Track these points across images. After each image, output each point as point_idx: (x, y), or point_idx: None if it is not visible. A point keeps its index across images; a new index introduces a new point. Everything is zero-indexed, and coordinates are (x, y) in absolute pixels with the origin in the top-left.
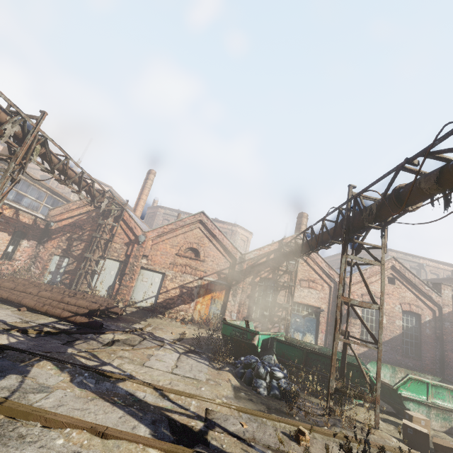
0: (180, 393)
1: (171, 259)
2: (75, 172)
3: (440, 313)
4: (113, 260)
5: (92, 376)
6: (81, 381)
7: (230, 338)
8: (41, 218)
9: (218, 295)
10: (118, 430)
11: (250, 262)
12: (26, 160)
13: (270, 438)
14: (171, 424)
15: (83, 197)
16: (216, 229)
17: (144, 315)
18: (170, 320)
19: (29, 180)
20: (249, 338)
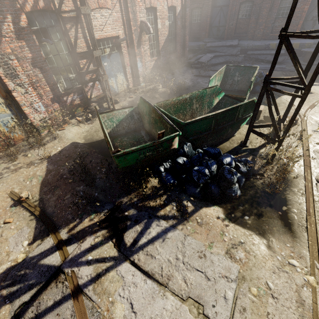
0: None
1: None
2: None
3: (185, 0)
4: None
5: None
6: None
7: (136, 164)
8: None
9: None
10: None
11: None
12: None
13: None
14: None
15: None
16: None
17: None
18: None
19: None
20: (167, 148)
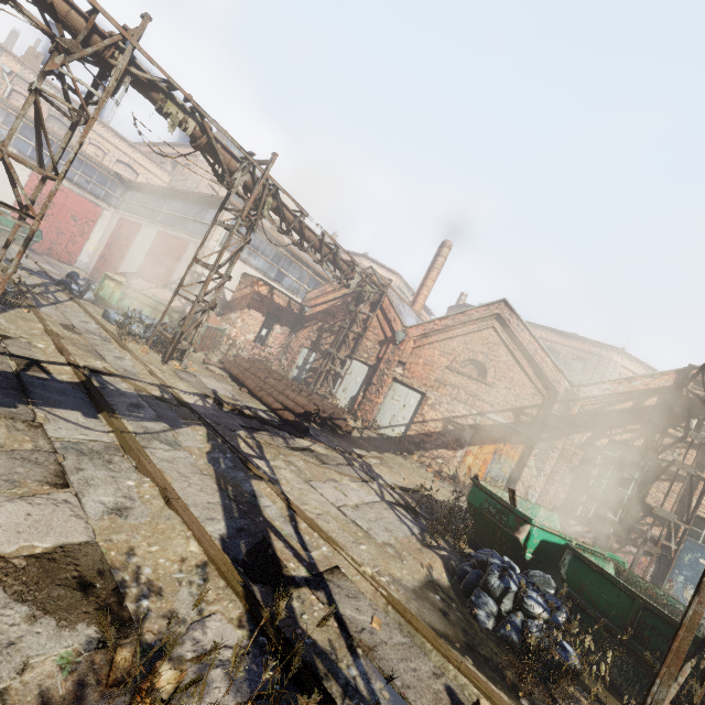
0: (317, 529)
1: (438, 373)
2: (315, 234)
3: None
4: (362, 362)
5: (233, 459)
6: (218, 458)
7: (479, 514)
8: (295, 301)
9: (508, 450)
10: (186, 507)
11: (591, 404)
12: (257, 216)
13: (406, 672)
14: (260, 545)
15: (328, 270)
16: (526, 332)
17: (384, 446)
18: (417, 466)
19: (291, 256)
20: (510, 525)
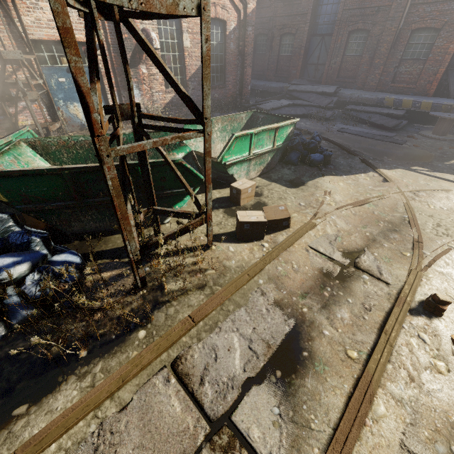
0: None
1: None
2: None
3: (245, 15)
4: None
5: None
6: None
7: None
8: None
9: None
10: None
11: None
12: None
13: None
14: None
15: None
16: None
17: None
18: None
19: None
20: None
